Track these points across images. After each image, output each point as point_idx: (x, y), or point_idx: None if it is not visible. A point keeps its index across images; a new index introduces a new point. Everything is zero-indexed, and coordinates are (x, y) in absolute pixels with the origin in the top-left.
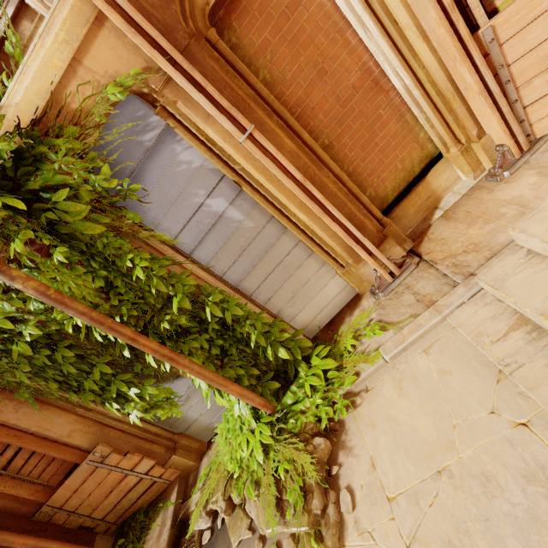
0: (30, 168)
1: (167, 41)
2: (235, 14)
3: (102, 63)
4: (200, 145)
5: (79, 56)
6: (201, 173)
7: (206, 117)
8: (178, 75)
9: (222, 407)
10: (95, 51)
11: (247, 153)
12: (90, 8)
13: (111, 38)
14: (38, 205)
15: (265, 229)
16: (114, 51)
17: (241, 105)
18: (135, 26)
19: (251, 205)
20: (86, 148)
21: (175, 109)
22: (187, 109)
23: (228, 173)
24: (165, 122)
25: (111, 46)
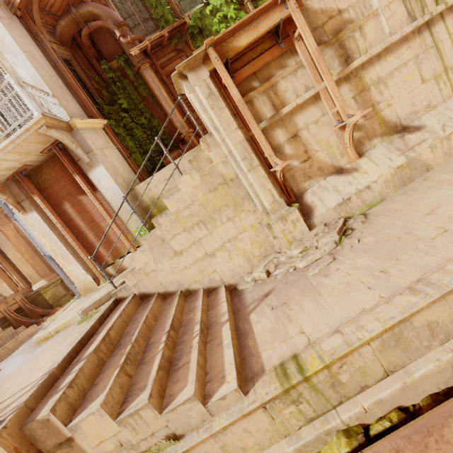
0: None
1: None
2: None
3: None
4: None
5: None
6: None
7: None
8: None
9: None
10: None
11: None
12: None
13: None
14: (254, 2)
15: None
16: None
17: None
18: None
19: None
20: None
21: None
22: None
23: None
24: None
25: None
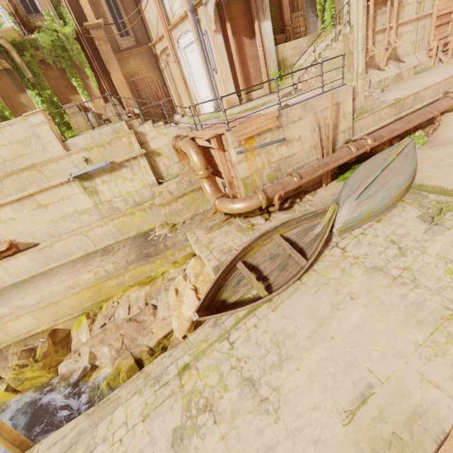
0: None
1: None
2: None
3: None
4: None
5: None
6: None
7: None
8: None
9: None
10: None
11: None
12: None
13: None
14: None
15: (343, 0)
16: None
17: None
18: None
19: None
20: None
21: None
22: None
23: None
24: None
25: None
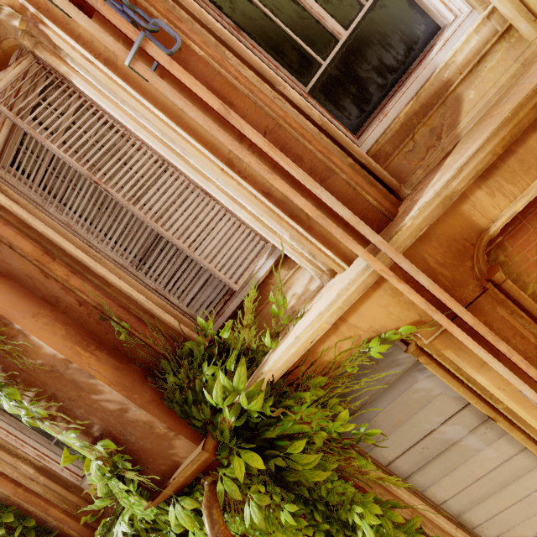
0: (271, 419)
1: (472, 315)
2: (508, 234)
3: (368, 319)
4: (453, 380)
5: (344, 315)
6: (440, 400)
7: (479, 365)
8: (476, 346)
9: None
10: (363, 309)
11: (525, 400)
12: (372, 276)
13: (385, 297)
14: (270, 452)
15: (512, 459)
16: (384, 308)
17: (531, 352)
18: (416, 285)
19: (498, 433)
20: (329, 395)
21: (435, 349)
22: (456, 356)
23: (482, 408)
24: (415, 358)
25: (383, 304)
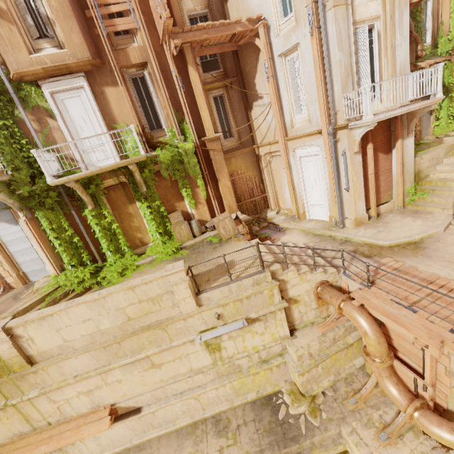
0: None
1: None
2: None
3: None
4: None
5: None
6: None
7: None
8: None
9: (427, 132)
10: None
11: None
12: None
13: None
14: None
15: None
16: None
17: None
18: None
19: None
20: None
21: None
22: None
23: None
24: None
25: None
